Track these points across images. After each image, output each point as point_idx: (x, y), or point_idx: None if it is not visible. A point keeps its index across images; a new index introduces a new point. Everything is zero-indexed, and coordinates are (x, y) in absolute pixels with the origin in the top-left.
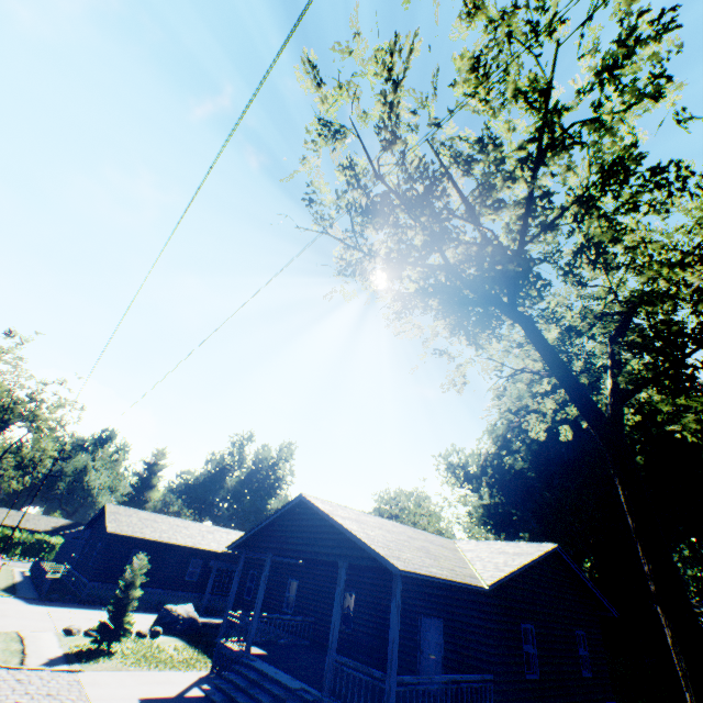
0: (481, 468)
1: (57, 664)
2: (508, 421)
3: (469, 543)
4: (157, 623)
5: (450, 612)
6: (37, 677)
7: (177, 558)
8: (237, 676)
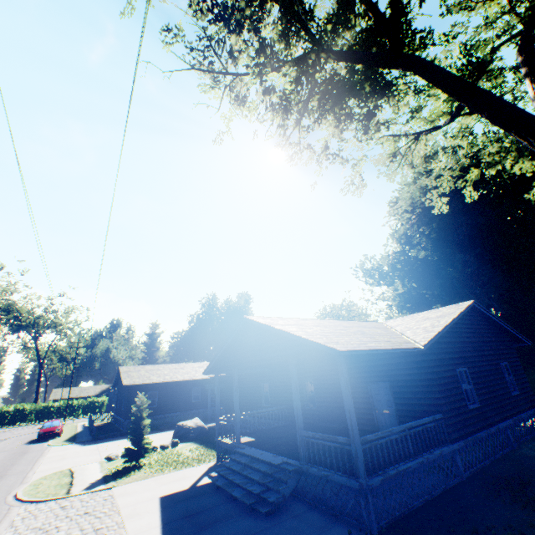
0: (391, 266)
1: (96, 486)
2: (406, 220)
3: (396, 320)
4: (175, 436)
5: (393, 375)
6: (78, 501)
7: (182, 390)
8: (233, 462)
